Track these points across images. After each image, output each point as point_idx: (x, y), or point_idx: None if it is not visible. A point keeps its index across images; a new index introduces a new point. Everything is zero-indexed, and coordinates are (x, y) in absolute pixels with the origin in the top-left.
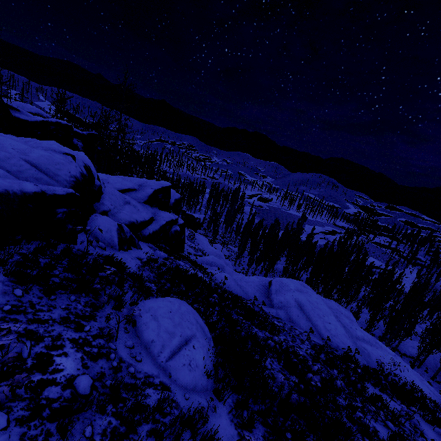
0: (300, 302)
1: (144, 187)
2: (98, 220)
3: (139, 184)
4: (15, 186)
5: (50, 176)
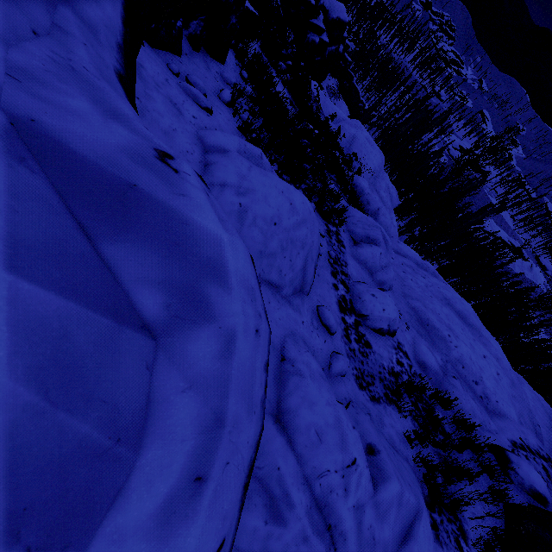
0: (357, 136)
1: None
2: None
3: None
4: None
5: None
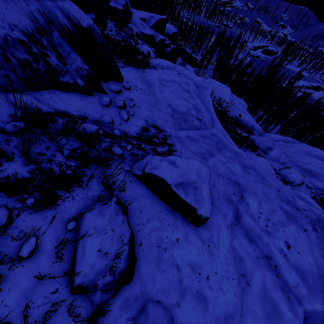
0: (214, 87)
1: (152, 18)
2: (130, 25)
3: (150, 16)
4: (112, 4)
5: (117, 3)
